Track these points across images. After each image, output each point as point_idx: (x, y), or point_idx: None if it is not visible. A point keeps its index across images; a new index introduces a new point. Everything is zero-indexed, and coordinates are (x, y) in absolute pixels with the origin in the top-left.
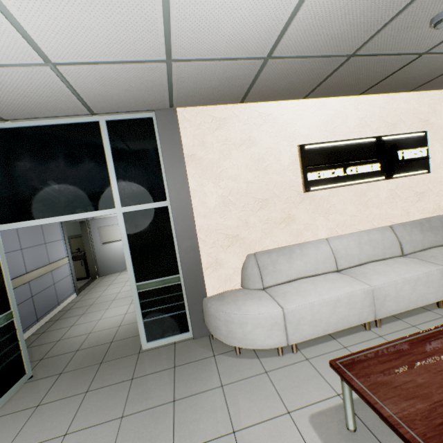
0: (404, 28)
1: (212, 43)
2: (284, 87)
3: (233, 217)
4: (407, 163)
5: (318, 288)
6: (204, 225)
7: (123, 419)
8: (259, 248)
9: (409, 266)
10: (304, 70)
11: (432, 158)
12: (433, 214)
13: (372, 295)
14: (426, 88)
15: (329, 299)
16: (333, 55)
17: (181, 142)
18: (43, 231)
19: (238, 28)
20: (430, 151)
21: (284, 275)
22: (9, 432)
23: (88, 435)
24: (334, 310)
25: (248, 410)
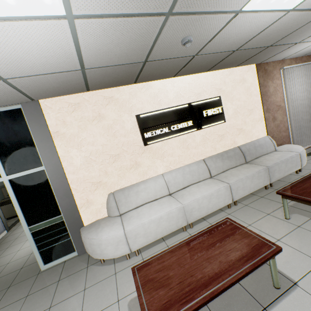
0: (167, 46)
1: (30, 68)
2: (113, 80)
3: (95, 169)
4: (210, 117)
5: (151, 211)
6: (74, 178)
7: None
8: (118, 187)
9: (209, 186)
10: (118, 71)
11: (226, 112)
12: (231, 147)
13: (183, 210)
14: (215, 69)
15: (155, 218)
16: (131, 62)
17: (46, 124)
18: None
19: (41, 59)
20: (225, 108)
21: (133, 204)
22: None
23: None
24: (159, 224)
25: (95, 304)
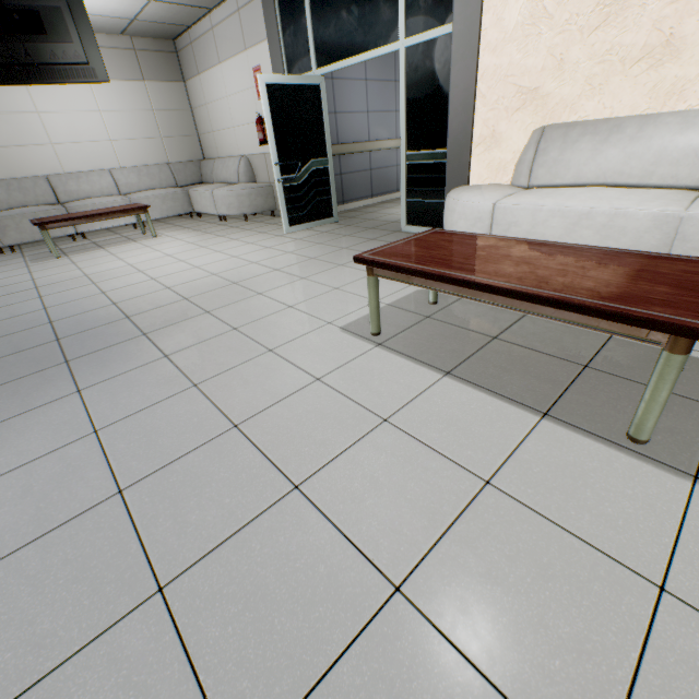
0: None
1: None
2: None
3: (540, 48)
4: None
5: (583, 194)
6: (490, 67)
7: (343, 249)
8: (569, 119)
9: None
10: None
11: None
12: None
13: (673, 229)
14: None
15: (571, 209)
16: None
17: None
18: (396, 94)
19: None
20: None
21: (570, 173)
22: (307, 235)
23: (325, 247)
24: (573, 230)
25: None
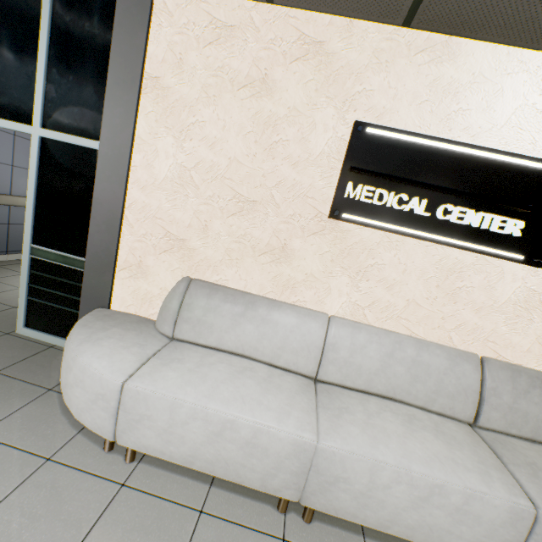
0: None
1: None
2: None
3: (188, 207)
4: None
5: (227, 385)
6: (139, 201)
7: None
8: (213, 276)
9: (448, 454)
10: None
11: None
12: None
13: (310, 457)
14: None
15: (215, 413)
16: None
17: (144, 49)
18: None
19: None
20: None
21: (213, 336)
22: None
23: None
24: (217, 438)
25: None
